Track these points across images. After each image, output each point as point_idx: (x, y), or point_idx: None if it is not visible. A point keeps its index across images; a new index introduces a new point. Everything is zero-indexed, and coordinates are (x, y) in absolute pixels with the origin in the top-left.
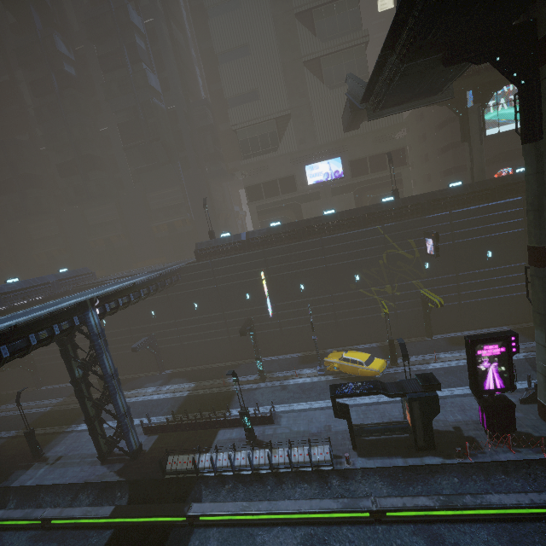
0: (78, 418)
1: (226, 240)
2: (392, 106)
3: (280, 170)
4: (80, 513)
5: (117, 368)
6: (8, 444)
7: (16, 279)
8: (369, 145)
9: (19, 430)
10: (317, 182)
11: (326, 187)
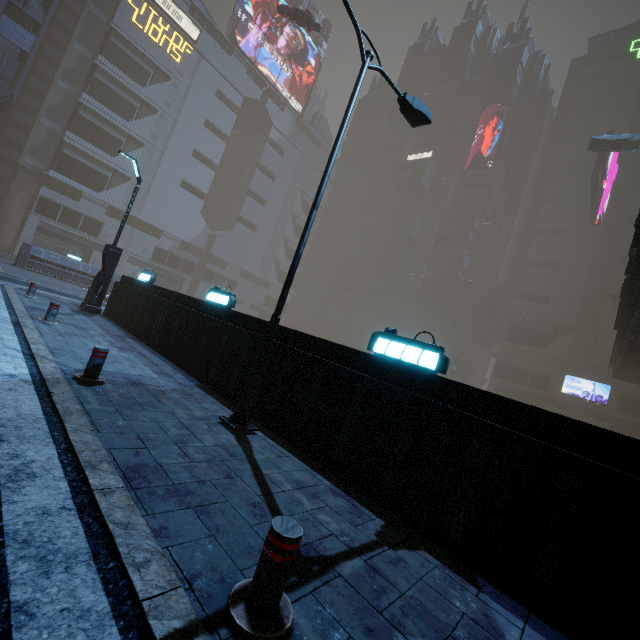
0: None
1: None
2: (636, 378)
3: (537, 365)
4: None
5: None
6: None
7: None
8: None
9: None
10: (572, 394)
11: (580, 403)
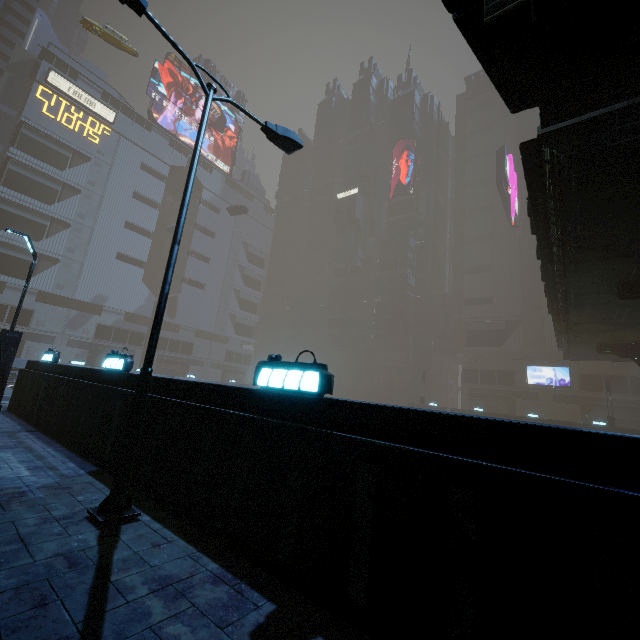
0: None
1: (433, 408)
2: (584, 355)
3: (500, 363)
4: None
5: None
6: None
7: None
8: (606, 364)
9: None
10: (538, 383)
11: (547, 391)
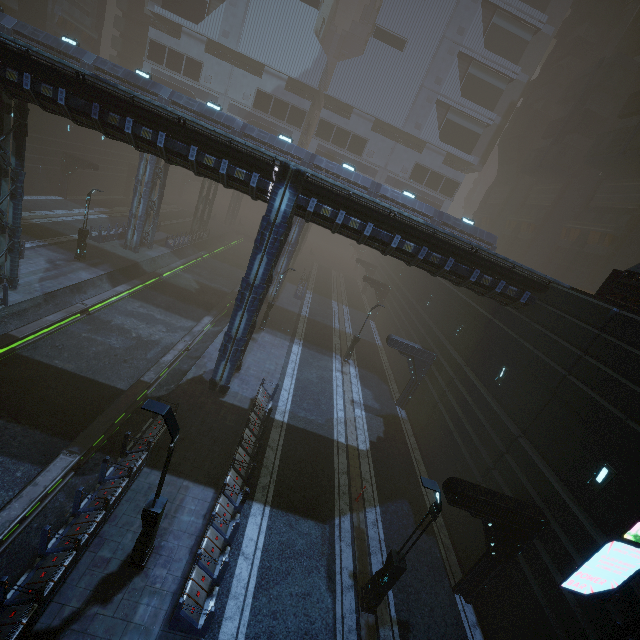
0: (313, 344)
1: None
2: None
3: None
4: (164, 360)
5: (265, 286)
6: (289, 314)
7: (413, 196)
8: None
9: (308, 316)
10: None
11: None
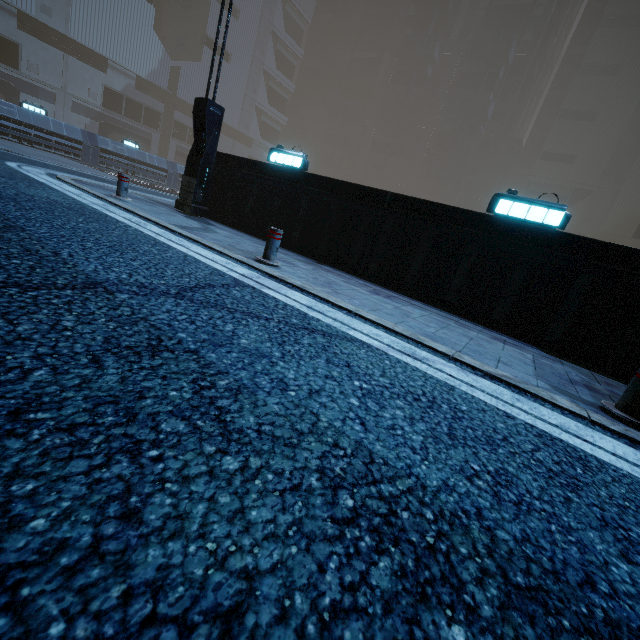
0: None
1: None
2: None
3: None
4: None
5: None
6: None
7: None
8: None
9: None
10: None
11: None
